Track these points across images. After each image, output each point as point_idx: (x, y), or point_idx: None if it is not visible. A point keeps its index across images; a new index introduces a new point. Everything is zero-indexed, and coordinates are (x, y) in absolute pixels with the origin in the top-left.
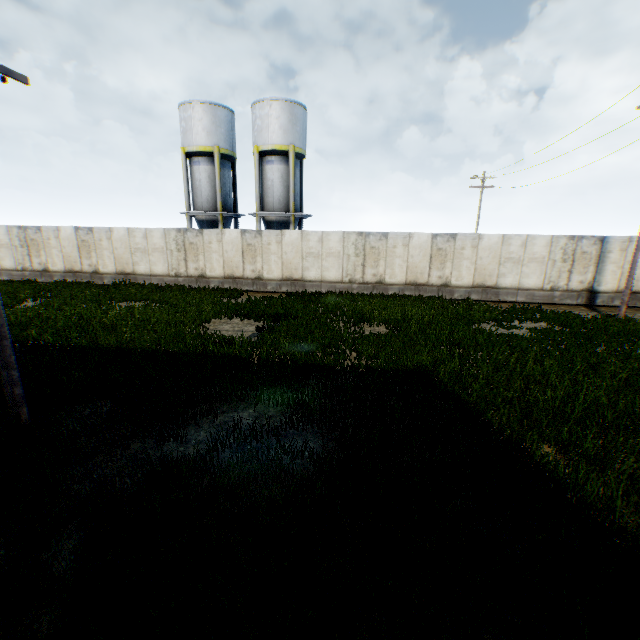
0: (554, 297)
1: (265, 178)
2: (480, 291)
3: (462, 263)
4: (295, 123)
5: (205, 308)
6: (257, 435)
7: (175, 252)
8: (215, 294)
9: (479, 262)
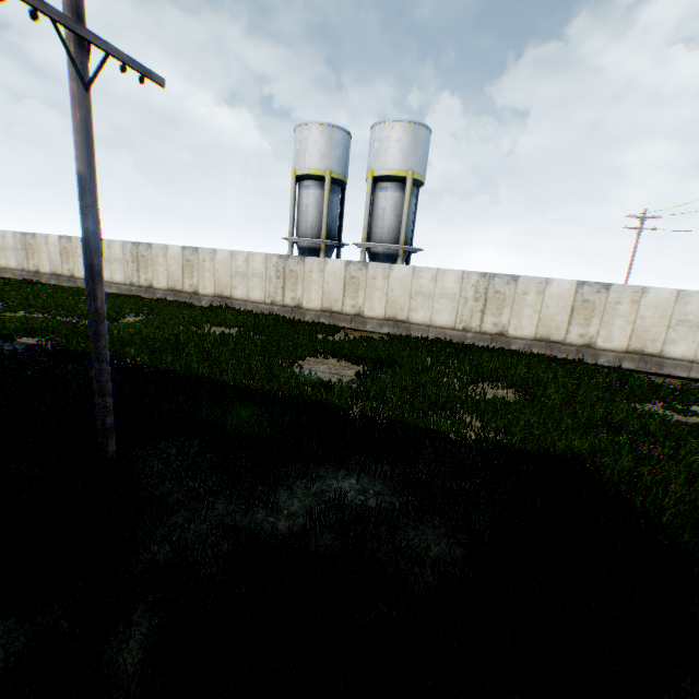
0: None
1: (376, 206)
2: (635, 358)
3: (614, 321)
4: (417, 147)
5: (300, 343)
6: (364, 520)
7: (274, 279)
8: (310, 328)
9: (638, 322)
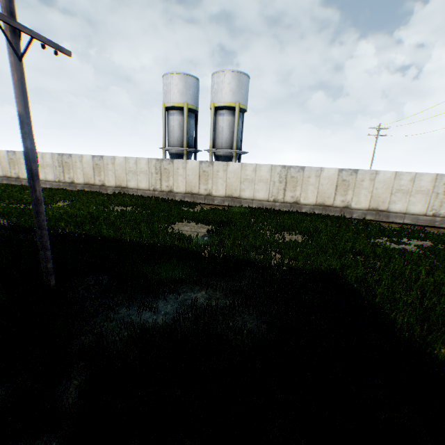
0: (435, 221)
1: (217, 125)
2: (374, 213)
3: (361, 191)
4: (241, 87)
5: (172, 214)
6: (208, 313)
7: (154, 174)
8: (179, 204)
9: (374, 191)
